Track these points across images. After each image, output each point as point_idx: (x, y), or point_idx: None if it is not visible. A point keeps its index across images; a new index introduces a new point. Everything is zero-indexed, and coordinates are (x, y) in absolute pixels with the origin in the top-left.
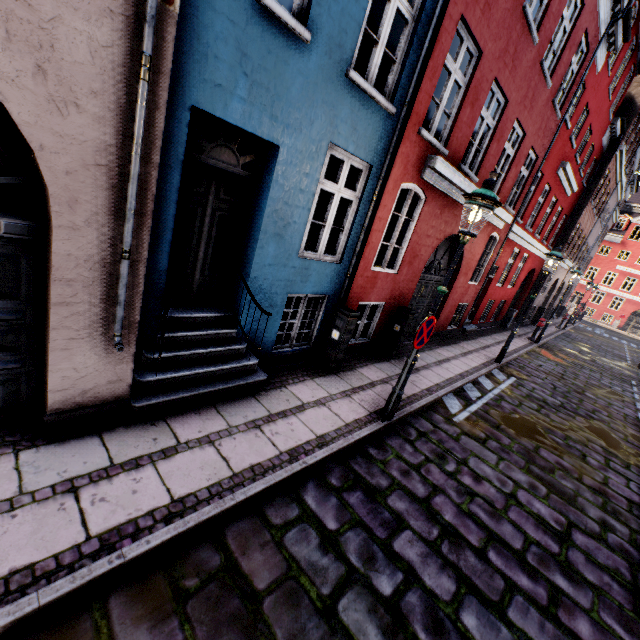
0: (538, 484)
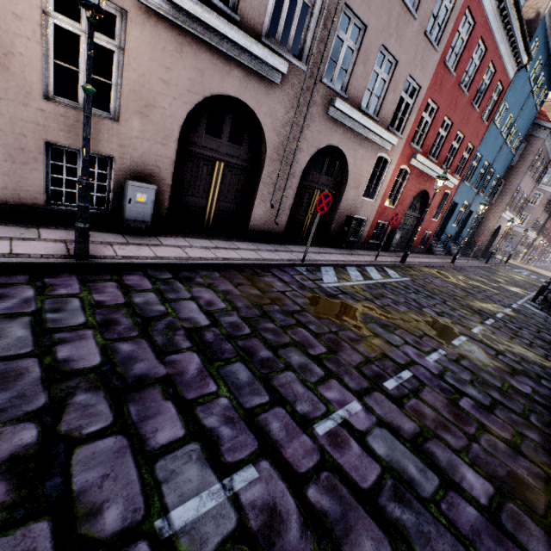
0: None
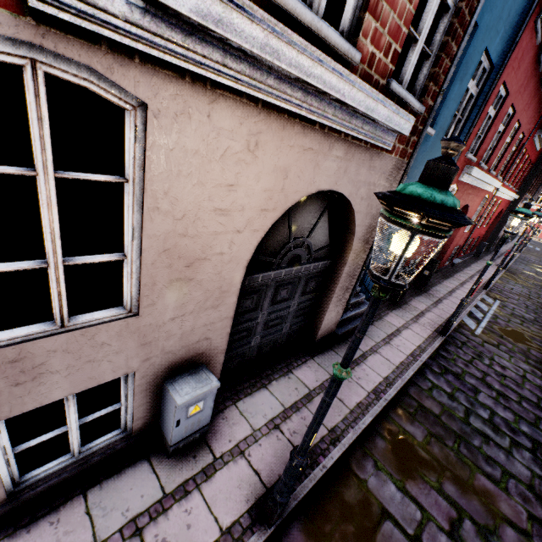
0: (536, 370)
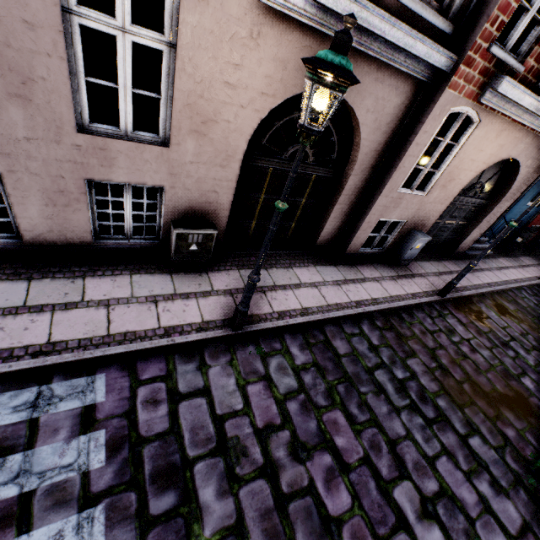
0: None
